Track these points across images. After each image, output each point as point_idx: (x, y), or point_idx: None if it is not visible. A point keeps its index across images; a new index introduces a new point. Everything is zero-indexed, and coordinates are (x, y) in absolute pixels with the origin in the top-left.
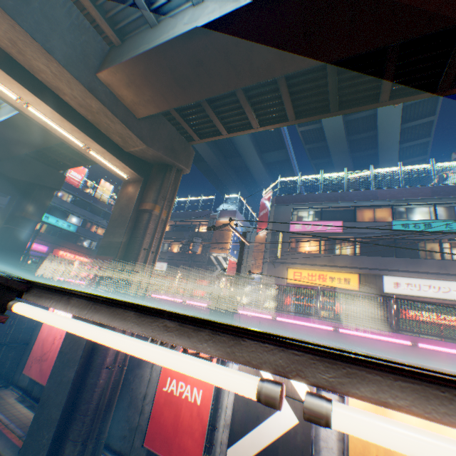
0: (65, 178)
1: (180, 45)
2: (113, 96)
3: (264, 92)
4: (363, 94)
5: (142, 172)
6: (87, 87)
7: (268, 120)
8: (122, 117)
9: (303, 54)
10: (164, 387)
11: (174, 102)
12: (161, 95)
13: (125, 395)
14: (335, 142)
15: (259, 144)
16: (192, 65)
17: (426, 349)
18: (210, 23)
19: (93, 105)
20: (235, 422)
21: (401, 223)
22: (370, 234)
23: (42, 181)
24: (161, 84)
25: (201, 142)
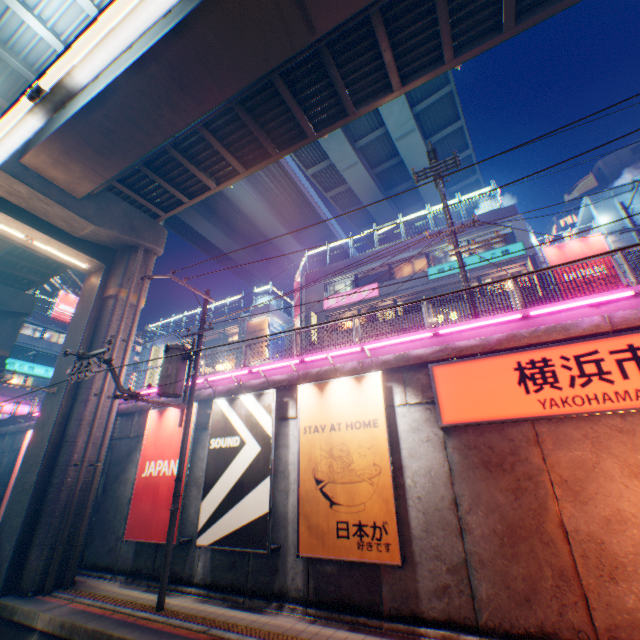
0: (36, 299)
1: (85, 119)
2: (44, 179)
3: (203, 149)
4: (292, 133)
5: (103, 258)
6: (11, 174)
7: (224, 178)
8: (59, 199)
9: (191, 106)
10: (144, 473)
11: (106, 174)
12: (90, 169)
13: (110, 506)
14: (372, 200)
15: (291, 224)
16: (104, 134)
17: (375, 350)
18: (100, 96)
19: (23, 190)
20: (208, 475)
21: (437, 269)
22: (408, 290)
23: (5, 306)
24: (85, 158)
25: (169, 216)
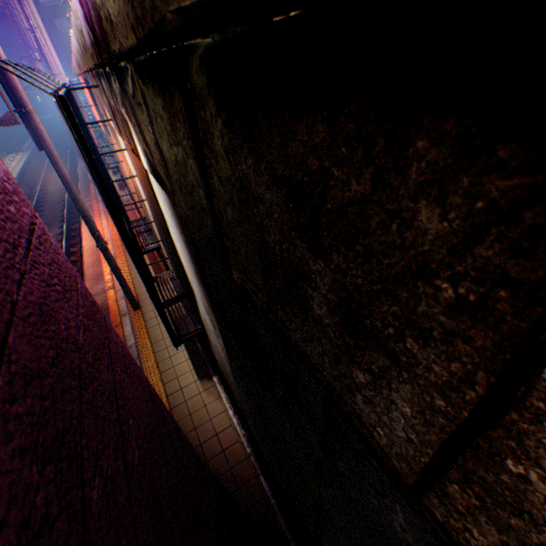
0: None
1: None
2: None
3: None
4: None
5: None
6: None
7: None
8: None
9: None
10: None
11: None
12: None
13: None
14: None
15: None
16: None
17: None
18: None
19: None
20: None
21: None
22: None
23: None
24: None
25: None
